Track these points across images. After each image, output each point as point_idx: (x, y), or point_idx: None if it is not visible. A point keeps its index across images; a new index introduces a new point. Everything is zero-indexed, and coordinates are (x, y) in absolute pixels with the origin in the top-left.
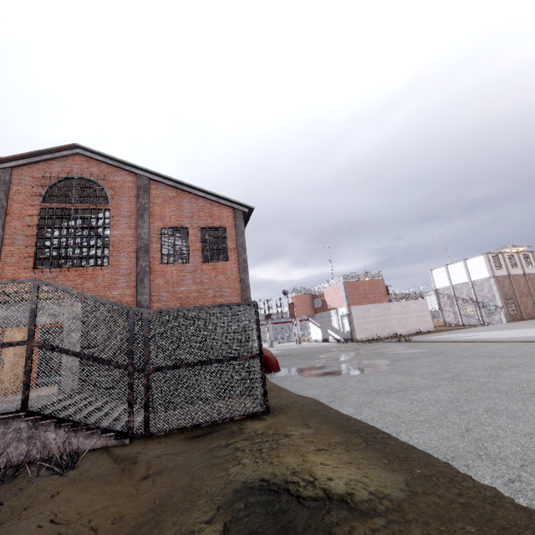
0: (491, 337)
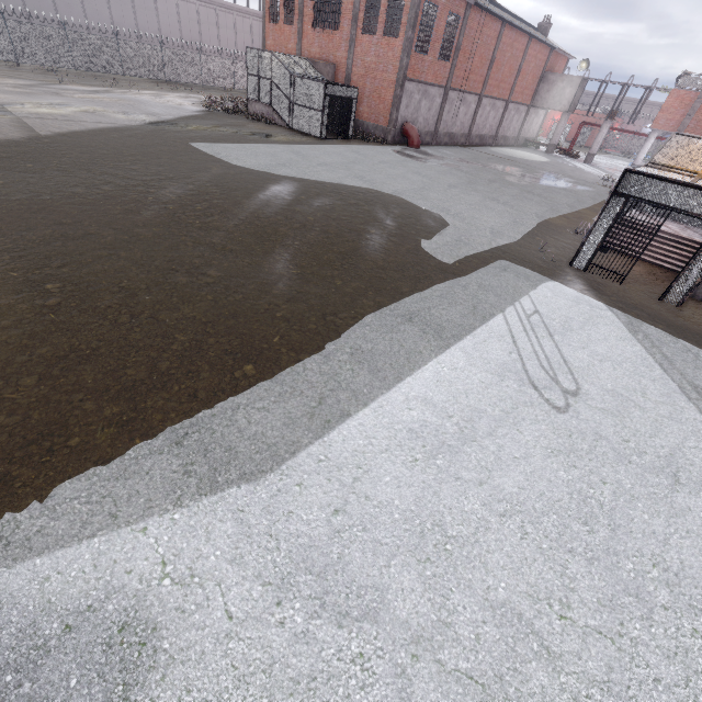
0: None
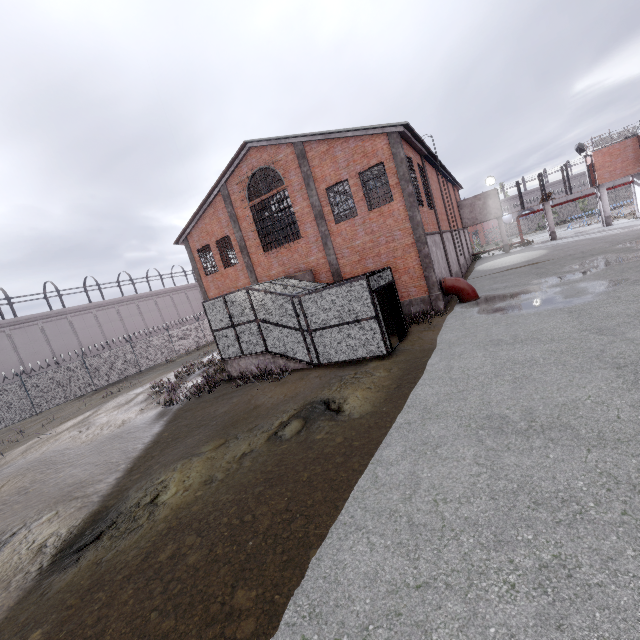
0: None
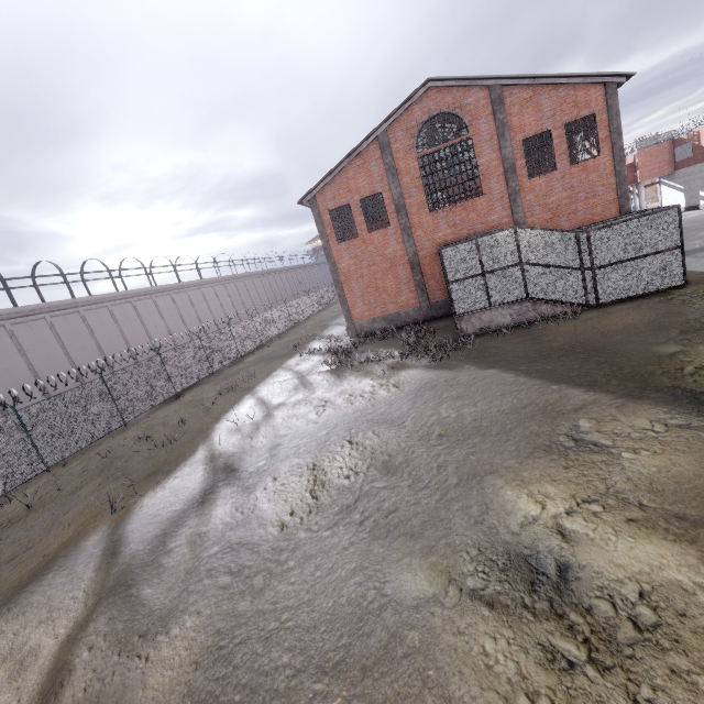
0: None
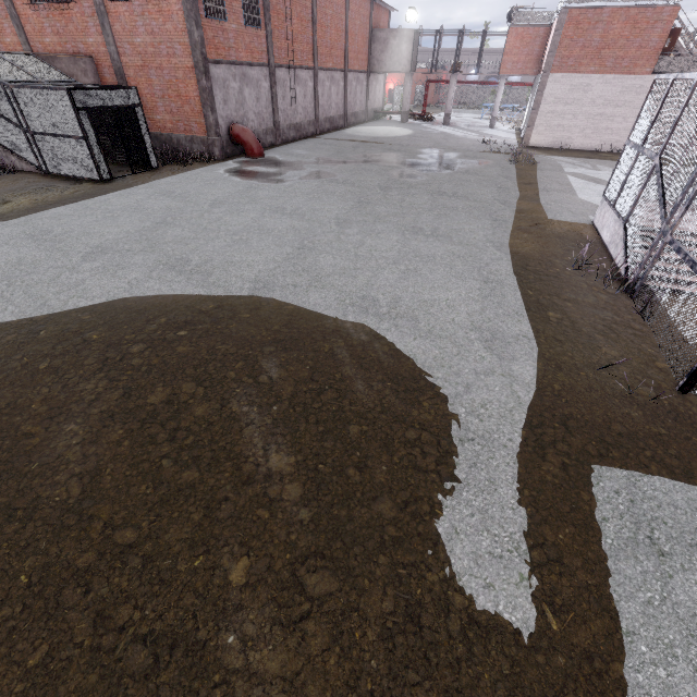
0: (589, 194)
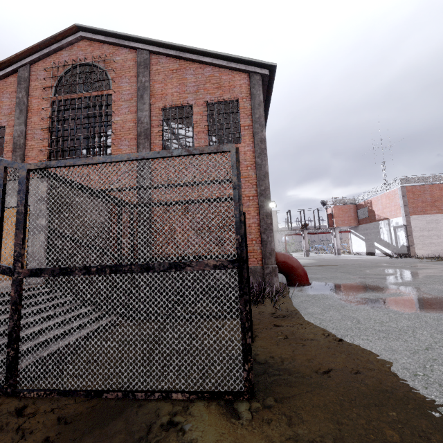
0: None
